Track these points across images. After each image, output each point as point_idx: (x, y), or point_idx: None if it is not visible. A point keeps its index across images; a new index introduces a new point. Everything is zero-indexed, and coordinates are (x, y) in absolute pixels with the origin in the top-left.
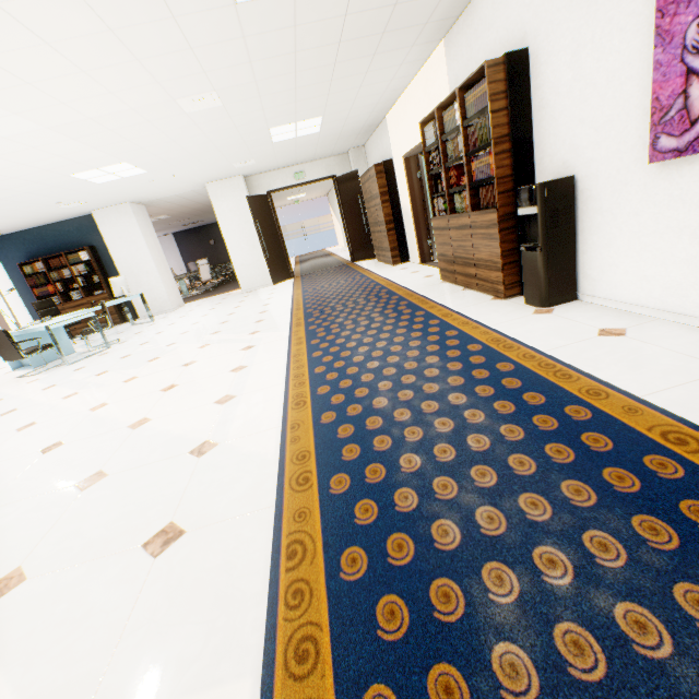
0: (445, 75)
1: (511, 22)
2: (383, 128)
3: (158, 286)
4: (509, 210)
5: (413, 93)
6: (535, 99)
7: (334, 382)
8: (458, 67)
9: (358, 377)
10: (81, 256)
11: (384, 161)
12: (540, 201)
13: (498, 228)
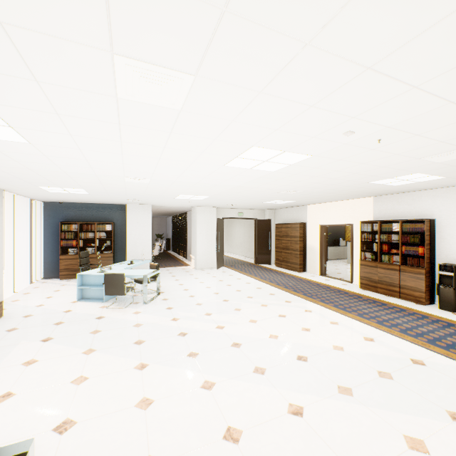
0: (370, 208)
1: (424, 208)
2: (302, 208)
3: (148, 256)
4: (427, 269)
5: (339, 205)
6: (437, 235)
7: (420, 336)
8: (382, 208)
9: (428, 334)
10: (106, 227)
11: (303, 222)
12: (454, 271)
13: (424, 275)
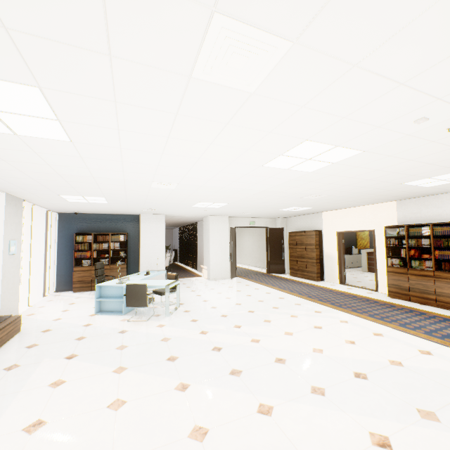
0: (394, 212)
1: None
2: (317, 216)
3: (161, 266)
4: None
5: (358, 210)
6: None
7: None
8: (407, 212)
9: None
10: (120, 237)
11: (319, 230)
12: None
13: None
